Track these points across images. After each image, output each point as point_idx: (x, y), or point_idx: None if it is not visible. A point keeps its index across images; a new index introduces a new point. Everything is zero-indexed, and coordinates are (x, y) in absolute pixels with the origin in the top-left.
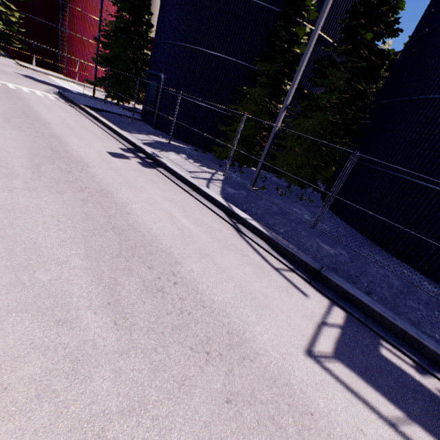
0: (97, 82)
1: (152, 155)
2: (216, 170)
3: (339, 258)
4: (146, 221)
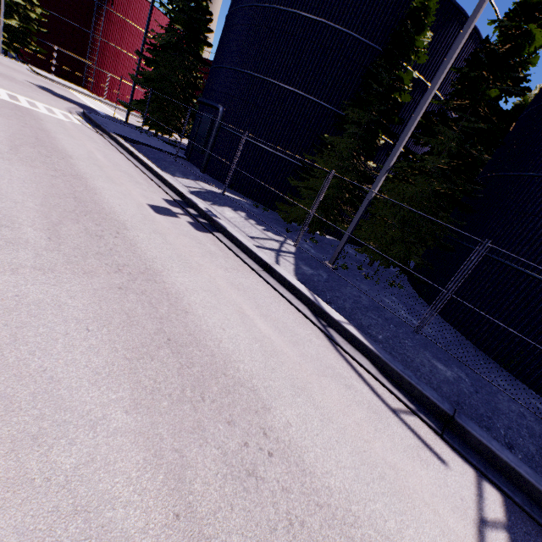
0: (133, 105)
1: (207, 212)
2: (285, 238)
3: (461, 385)
4: (211, 326)
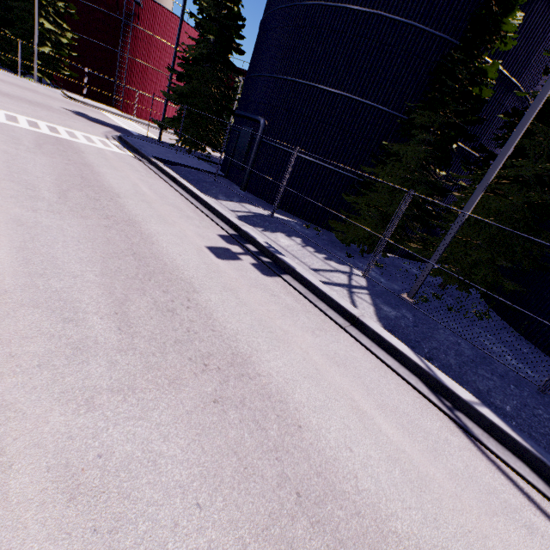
0: (166, 123)
1: (268, 249)
2: (349, 266)
3: None
4: (335, 448)
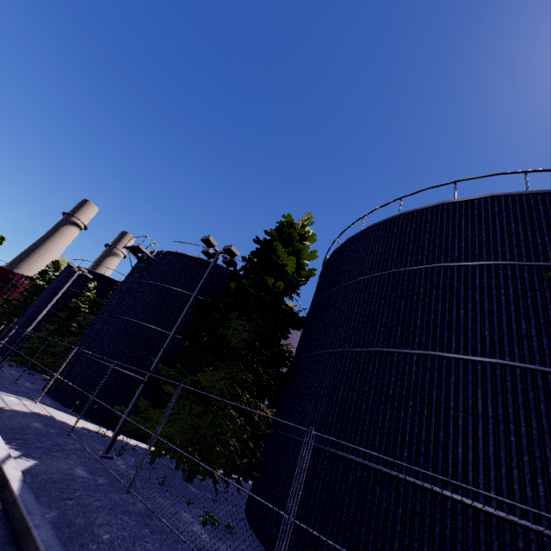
0: None
1: None
2: None
3: None
4: None
